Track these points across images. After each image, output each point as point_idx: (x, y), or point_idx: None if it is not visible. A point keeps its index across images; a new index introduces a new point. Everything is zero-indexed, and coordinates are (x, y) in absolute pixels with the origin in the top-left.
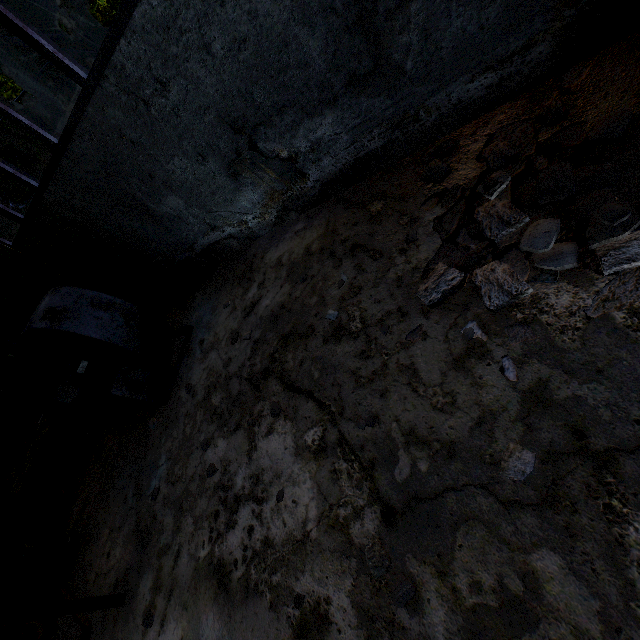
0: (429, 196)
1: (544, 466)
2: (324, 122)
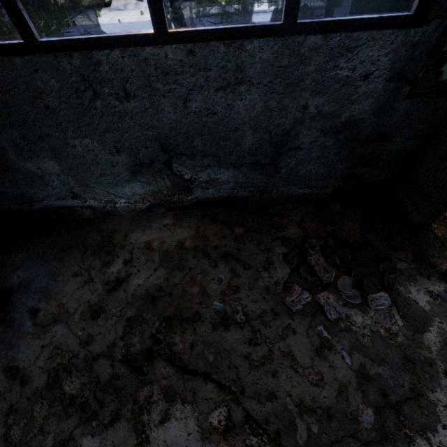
0: (276, 237)
1: (376, 416)
2: (226, 172)
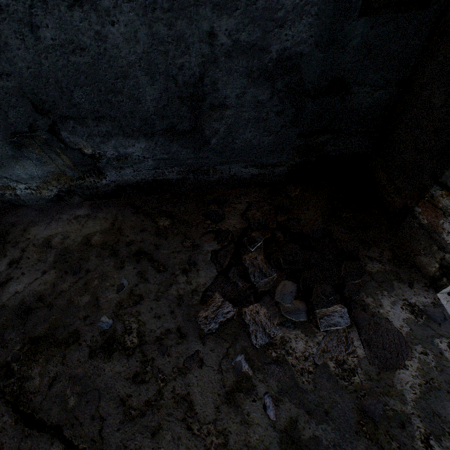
0: (208, 230)
1: None
2: (137, 145)
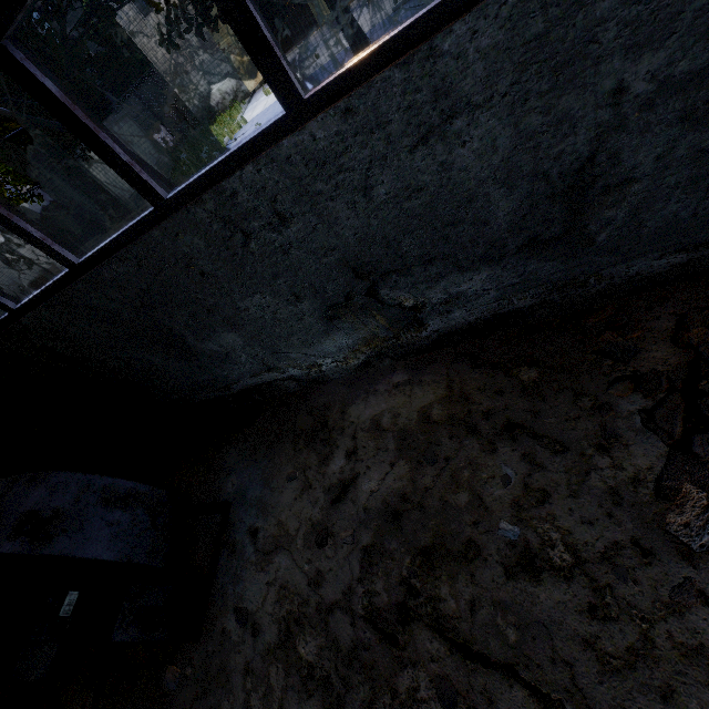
0: (615, 377)
1: None
2: (475, 277)
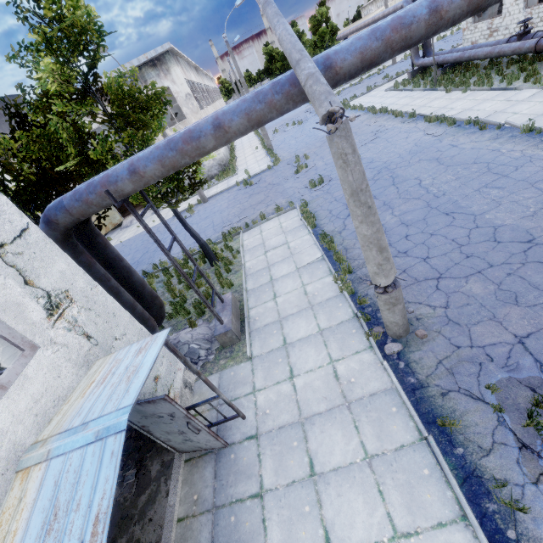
0: None
1: None
2: None
